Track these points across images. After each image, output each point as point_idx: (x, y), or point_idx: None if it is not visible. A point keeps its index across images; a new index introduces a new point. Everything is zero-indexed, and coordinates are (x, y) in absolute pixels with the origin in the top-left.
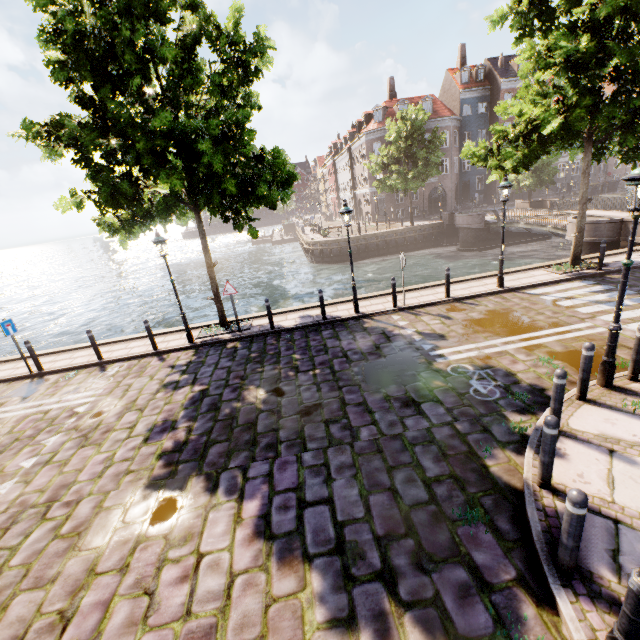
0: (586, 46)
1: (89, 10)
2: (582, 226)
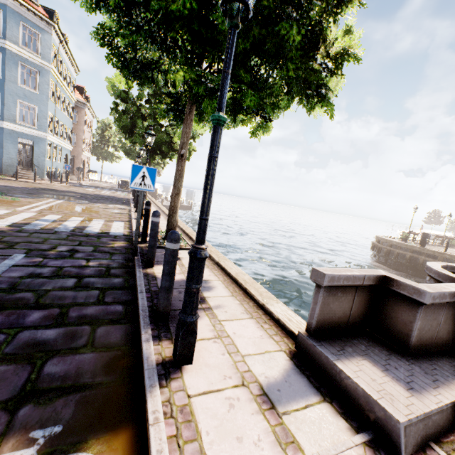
0: (103, 22)
1: (109, 88)
2: (173, 185)
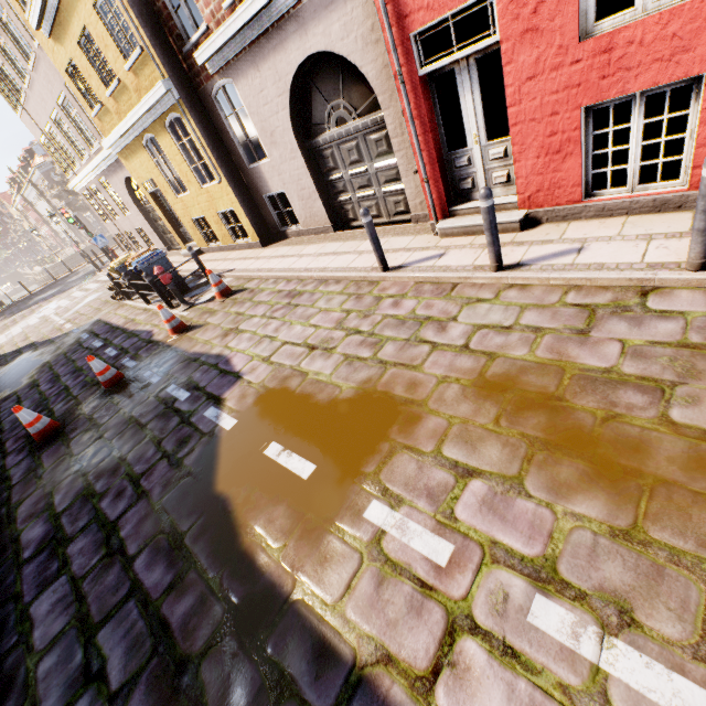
0: None
1: None
2: None
